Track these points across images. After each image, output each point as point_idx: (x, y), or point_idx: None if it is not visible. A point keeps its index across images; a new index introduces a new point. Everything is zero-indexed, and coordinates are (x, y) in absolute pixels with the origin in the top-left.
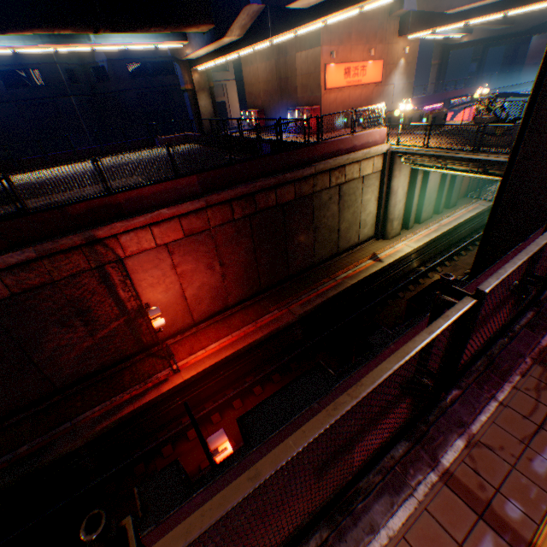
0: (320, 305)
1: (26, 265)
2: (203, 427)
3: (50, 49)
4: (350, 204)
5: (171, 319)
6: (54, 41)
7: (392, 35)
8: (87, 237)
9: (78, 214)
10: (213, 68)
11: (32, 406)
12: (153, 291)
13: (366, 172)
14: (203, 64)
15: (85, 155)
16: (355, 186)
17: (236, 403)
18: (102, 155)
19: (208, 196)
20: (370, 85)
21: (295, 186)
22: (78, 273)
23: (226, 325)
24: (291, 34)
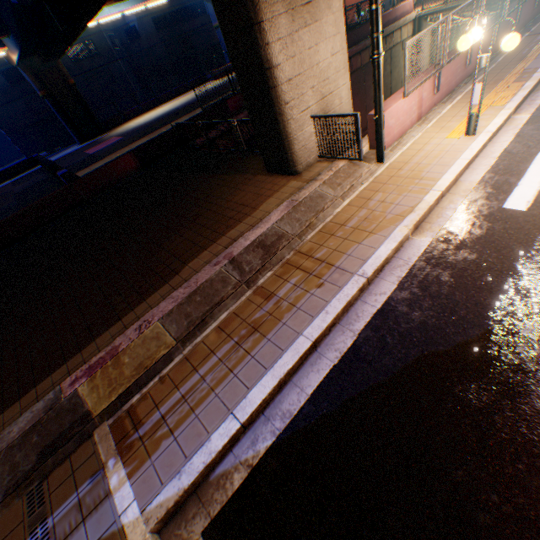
0: None
1: None
2: None
3: (143, 8)
4: (396, 66)
5: None
6: None
7: None
8: None
9: None
10: None
11: None
12: None
13: (403, 38)
14: None
15: (162, 100)
16: (398, 50)
17: None
18: (173, 99)
19: None
20: None
21: (368, 52)
22: None
23: None
24: None
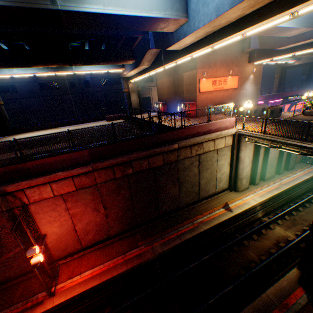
0: (177, 245)
1: None
2: None
3: (53, 74)
4: (208, 167)
5: (64, 245)
6: (54, 70)
7: (244, 62)
8: None
9: None
10: (145, 80)
11: None
12: (50, 225)
13: (219, 146)
14: (133, 79)
15: (66, 123)
16: (211, 155)
17: None
18: (75, 124)
19: (94, 163)
20: (230, 90)
21: (163, 156)
22: None
23: (104, 252)
24: (174, 63)
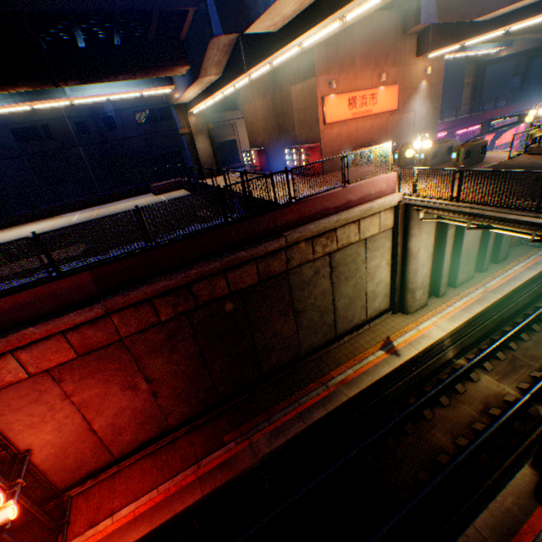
0: (298, 434)
1: None
2: None
3: (27, 107)
4: (349, 275)
5: (74, 460)
6: (26, 99)
7: (409, 55)
8: None
9: None
10: (222, 108)
11: None
12: (36, 431)
13: (369, 232)
14: (195, 107)
15: (76, 206)
16: (354, 252)
17: None
18: (94, 206)
19: (108, 298)
20: (383, 114)
21: (257, 265)
22: None
23: (158, 463)
24: (268, 65)
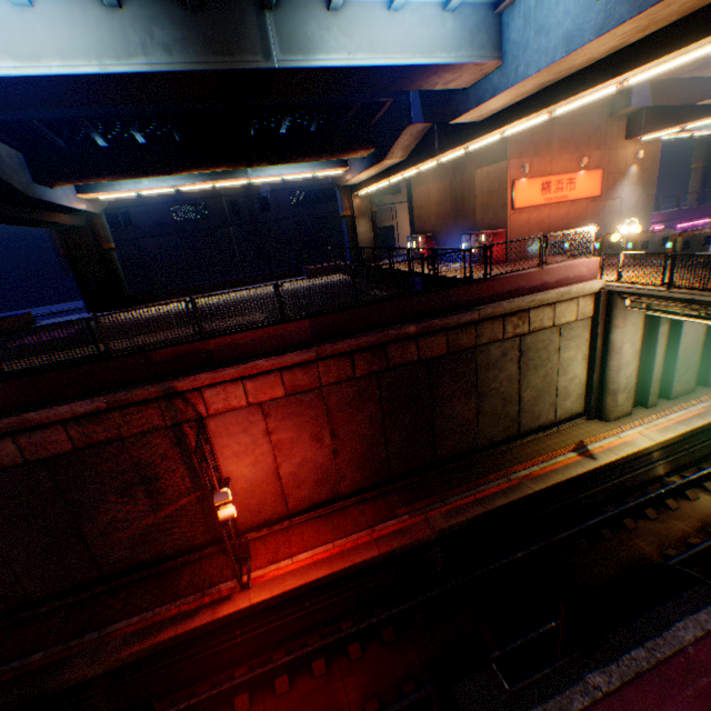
0: (477, 518)
1: (95, 415)
2: (260, 695)
3: (210, 186)
4: (539, 363)
5: (257, 502)
6: (213, 178)
7: (615, 138)
8: (165, 388)
9: (161, 361)
10: (382, 191)
11: (71, 592)
12: (237, 461)
13: (564, 318)
14: (364, 189)
15: (227, 285)
16: (546, 338)
17: (316, 665)
18: (244, 286)
19: (320, 345)
20: (582, 201)
21: (447, 336)
22: (150, 430)
23: (330, 523)
24: (462, 150)
